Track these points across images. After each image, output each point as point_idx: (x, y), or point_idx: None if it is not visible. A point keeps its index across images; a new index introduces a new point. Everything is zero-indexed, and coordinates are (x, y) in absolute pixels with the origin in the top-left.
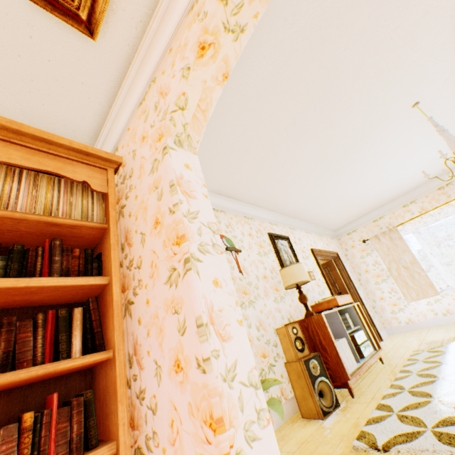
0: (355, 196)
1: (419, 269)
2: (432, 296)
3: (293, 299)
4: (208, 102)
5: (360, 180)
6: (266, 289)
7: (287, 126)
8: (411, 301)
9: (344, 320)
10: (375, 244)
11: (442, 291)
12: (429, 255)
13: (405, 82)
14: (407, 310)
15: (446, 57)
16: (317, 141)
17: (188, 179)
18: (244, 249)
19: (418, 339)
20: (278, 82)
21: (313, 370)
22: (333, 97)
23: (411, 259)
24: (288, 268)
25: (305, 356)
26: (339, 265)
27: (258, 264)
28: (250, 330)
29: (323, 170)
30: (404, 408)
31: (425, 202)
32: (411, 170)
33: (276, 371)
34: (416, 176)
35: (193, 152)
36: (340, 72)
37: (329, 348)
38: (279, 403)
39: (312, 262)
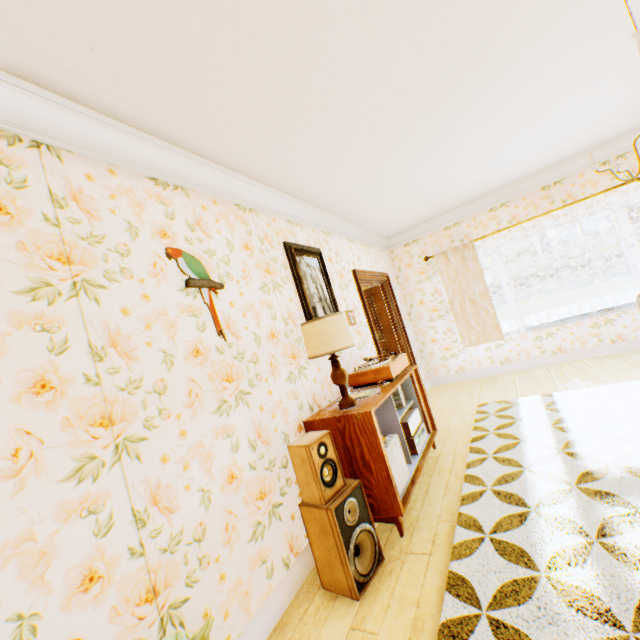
0: (435, 185)
1: (488, 304)
2: (495, 340)
3: (320, 367)
4: None
5: (455, 156)
6: (275, 360)
7: None
8: (469, 346)
9: (395, 397)
10: (441, 265)
11: (507, 335)
12: (505, 286)
13: None
14: (461, 356)
15: None
16: (417, 33)
17: None
18: (233, 281)
19: (473, 401)
20: None
21: (349, 519)
22: None
23: (483, 291)
24: (320, 323)
25: (337, 493)
26: (388, 294)
27: (261, 311)
28: (237, 455)
29: (404, 121)
30: (496, 594)
31: (520, 207)
32: (526, 150)
33: (283, 514)
34: (526, 163)
35: None
36: None
37: (376, 467)
38: None
39: (353, 294)
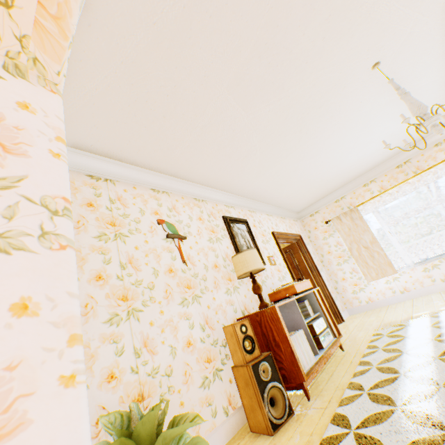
0: (316, 175)
1: (378, 248)
2: (391, 274)
3: (249, 288)
4: (61, 2)
5: (320, 157)
6: (217, 280)
7: (229, 85)
8: (371, 281)
9: (303, 308)
10: (337, 225)
11: (400, 270)
12: (388, 234)
13: (365, 33)
14: (367, 289)
15: (410, 1)
16: (268, 106)
17: (16, 124)
18: (192, 236)
19: (378, 320)
20: (207, 15)
21: (263, 375)
22: (281, 45)
23: (372, 239)
24: (241, 255)
25: (255, 358)
26: (302, 248)
27: (208, 252)
28: (192, 331)
29: (279, 144)
30: (364, 422)
31: (384, 180)
32: (371, 146)
33: (223, 376)
34: (376, 154)
35: (49, 89)
36: (287, 8)
37: (283, 345)
38: (205, 442)
39: (273, 246)
